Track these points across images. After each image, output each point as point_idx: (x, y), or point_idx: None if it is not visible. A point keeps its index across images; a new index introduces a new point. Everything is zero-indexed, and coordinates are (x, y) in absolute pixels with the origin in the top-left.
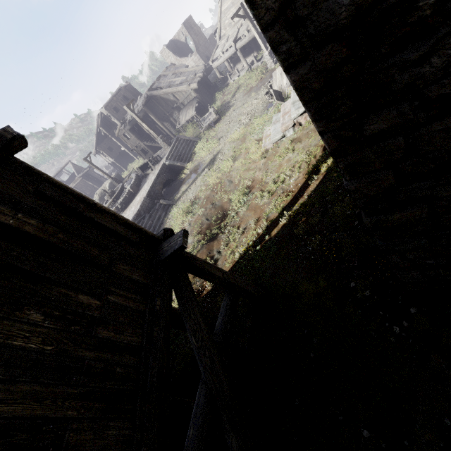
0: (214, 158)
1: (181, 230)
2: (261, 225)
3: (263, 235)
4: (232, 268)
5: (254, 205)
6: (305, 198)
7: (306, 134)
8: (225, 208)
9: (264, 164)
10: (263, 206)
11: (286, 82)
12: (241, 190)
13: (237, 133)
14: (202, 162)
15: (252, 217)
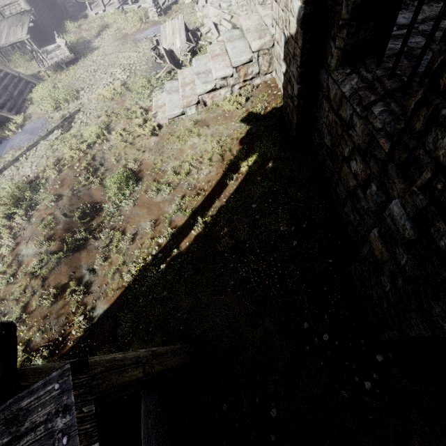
0: (71, 117)
1: (61, 372)
2: (164, 232)
3: (168, 248)
4: (120, 299)
5: (146, 200)
6: (223, 201)
7: (215, 119)
8: (96, 199)
9: (157, 144)
10: (161, 204)
11: (180, 45)
12: (123, 175)
13: (110, 90)
14: (47, 119)
15: (146, 218)
